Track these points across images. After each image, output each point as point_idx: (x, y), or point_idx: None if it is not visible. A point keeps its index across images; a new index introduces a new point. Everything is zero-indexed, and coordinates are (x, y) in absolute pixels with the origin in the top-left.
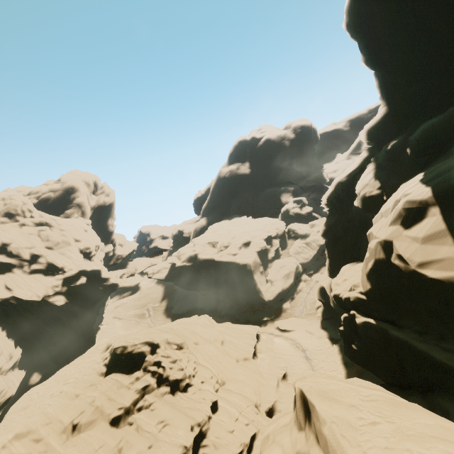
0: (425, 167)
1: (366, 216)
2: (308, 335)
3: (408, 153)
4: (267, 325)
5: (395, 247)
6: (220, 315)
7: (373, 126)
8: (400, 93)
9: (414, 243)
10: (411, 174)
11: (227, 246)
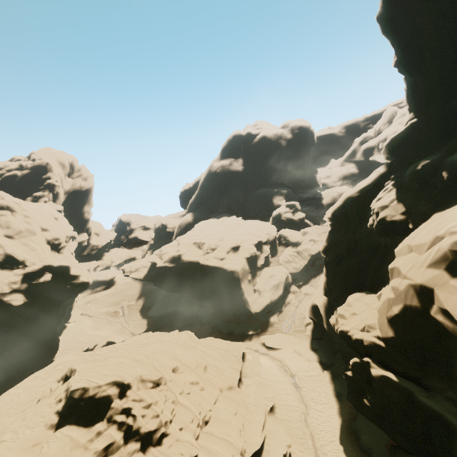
0: None
1: (377, 238)
2: (296, 356)
3: (444, 177)
4: (252, 340)
5: (438, 298)
6: (202, 322)
7: (399, 140)
8: (437, 105)
9: None
10: (445, 202)
11: (214, 249)
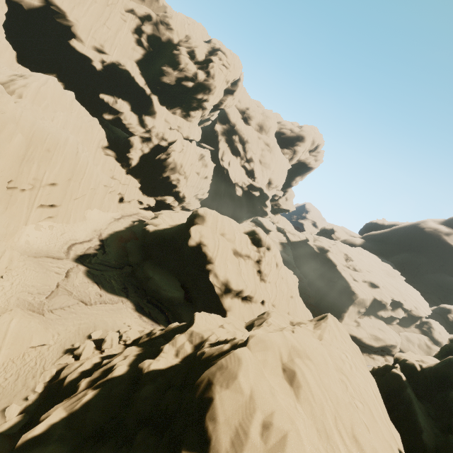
0: None
1: None
2: None
3: None
4: None
5: None
6: None
7: None
8: None
9: None
10: None
11: (356, 270)
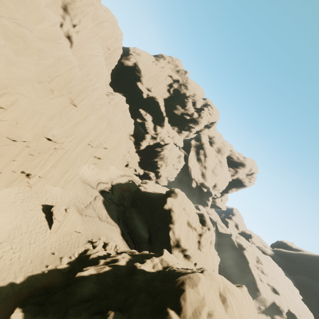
0: None
1: None
2: None
3: None
4: None
5: None
6: None
7: None
8: None
9: None
10: None
11: (263, 273)
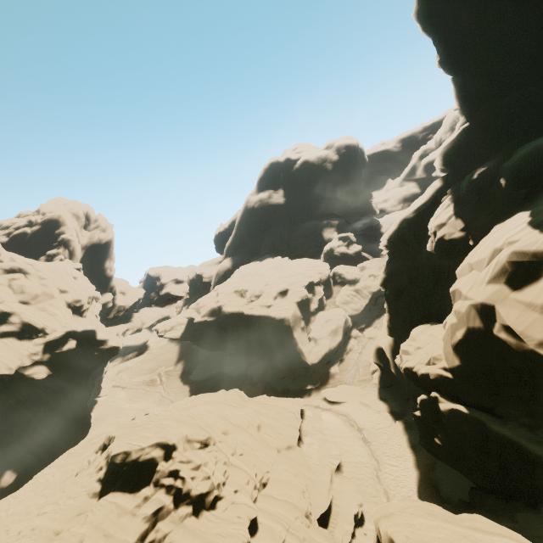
0: (526, 204)
1: (440, 262)
2: (363, 408)
3: (502, 185)
4: (311, 396)
5: (499, 314)
6: (252, 382)
7: (451, 148)
8: (488, 105)
9: (530, 312)
10: (506, 212)
11: (259, 295)
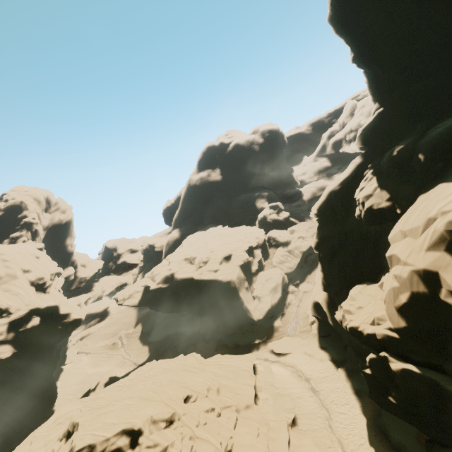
0: (445, 175)
1: (367, 227)
2: (307, 358)
3: (421, 159)
4: (259, 349)
5: (445, 281)
6: (205, 339)
7: (370, 130)
8: (399, 92)
9: None
10: (427, 183)
11: (206, 261)
